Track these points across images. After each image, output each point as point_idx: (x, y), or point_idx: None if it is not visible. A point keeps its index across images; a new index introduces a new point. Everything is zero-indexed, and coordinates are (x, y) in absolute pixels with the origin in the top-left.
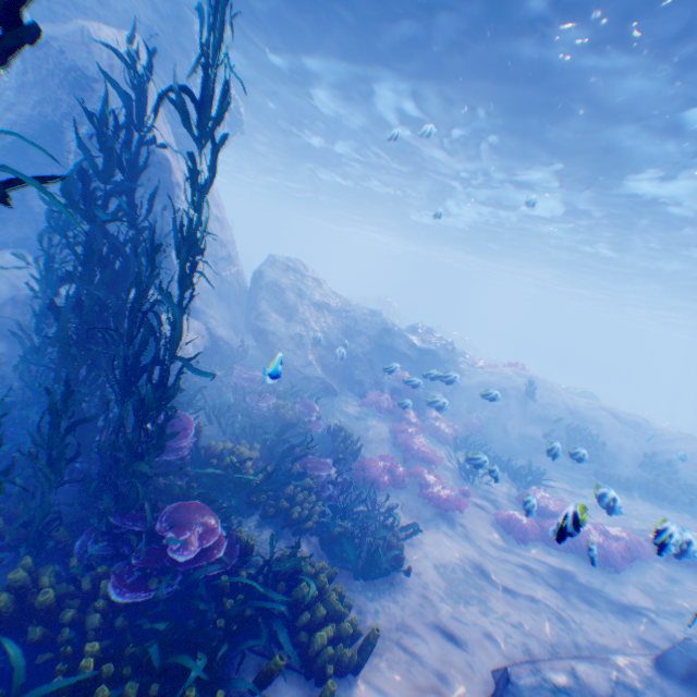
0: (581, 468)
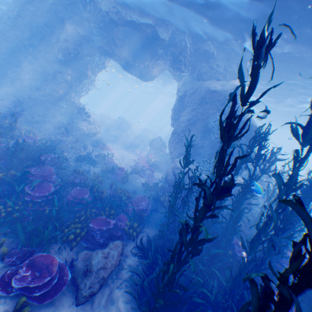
0: None
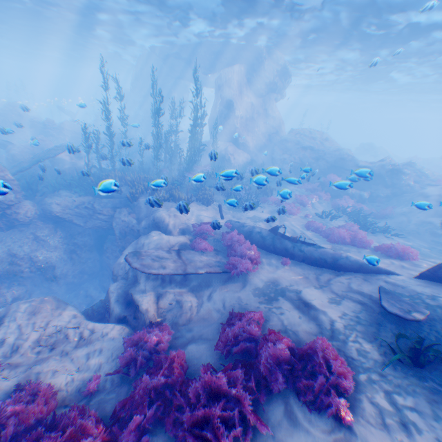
0: None
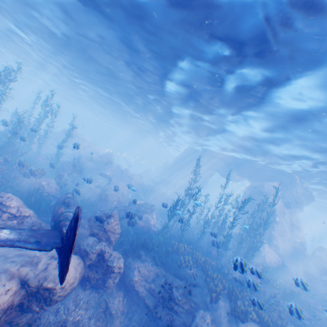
0: None
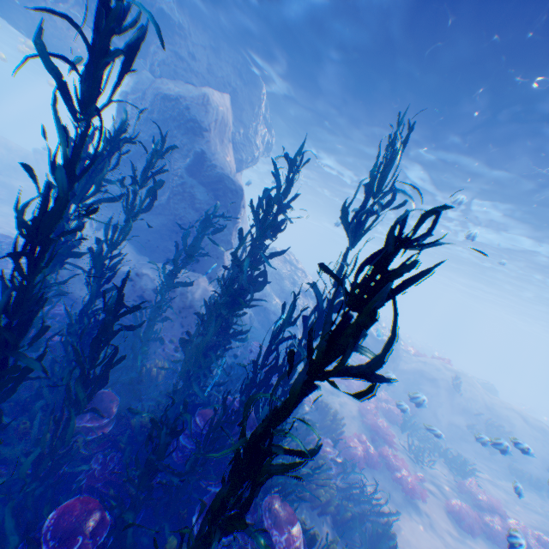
0: (497, 461)
